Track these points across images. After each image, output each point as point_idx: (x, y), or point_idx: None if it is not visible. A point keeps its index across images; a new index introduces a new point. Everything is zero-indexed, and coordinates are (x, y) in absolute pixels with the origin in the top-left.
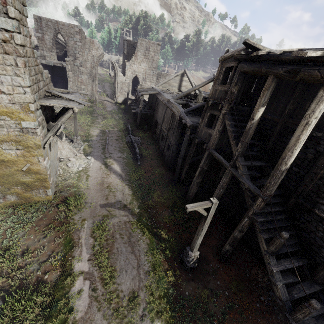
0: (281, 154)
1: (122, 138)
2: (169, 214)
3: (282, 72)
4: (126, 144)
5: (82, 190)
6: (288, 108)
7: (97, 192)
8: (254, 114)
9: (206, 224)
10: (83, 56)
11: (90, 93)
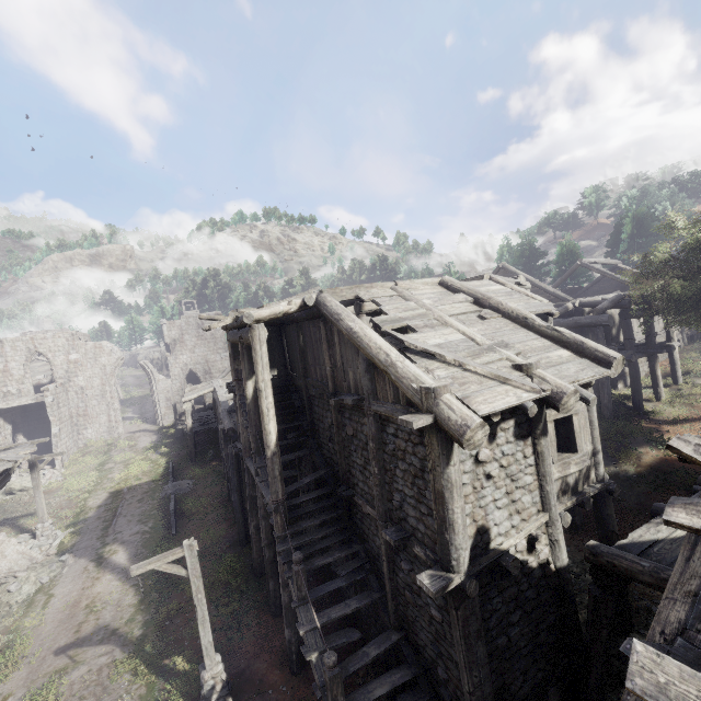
0: (319, 429)
1: (153, 494)
2: (211, 616)
3: (239, 339)
4: (159, 501)
5: (27, 632)
6: (300, 367)
7: (59, 625)
8: (245, 392)
9: (196, 592)
10: (85, 372)
11: (107, 428)
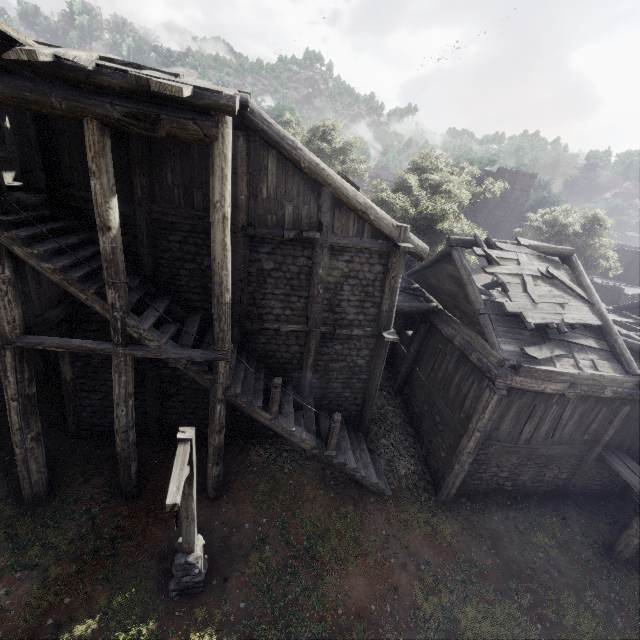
0: (178, 271)
1: None
2: (35, 579)
3: (120, 115)
4: None
5: None
6: (139, 184)
7: None
8: (104, 216)
9: (194, 483)
10: None
11: None
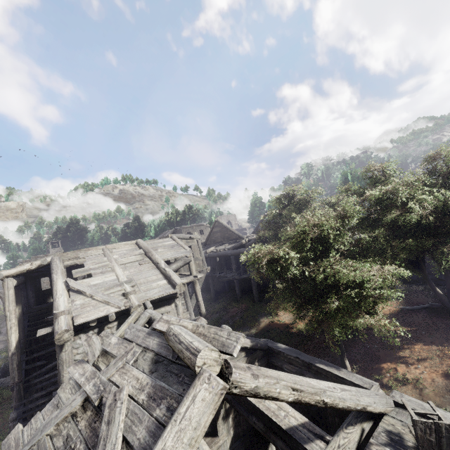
0: None
1: None
2: None
3: None
4: None
5: None
6: None
7: None
8: None
9: None
10: None
11: None
